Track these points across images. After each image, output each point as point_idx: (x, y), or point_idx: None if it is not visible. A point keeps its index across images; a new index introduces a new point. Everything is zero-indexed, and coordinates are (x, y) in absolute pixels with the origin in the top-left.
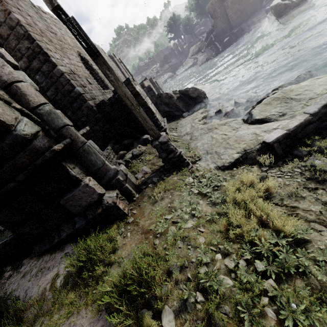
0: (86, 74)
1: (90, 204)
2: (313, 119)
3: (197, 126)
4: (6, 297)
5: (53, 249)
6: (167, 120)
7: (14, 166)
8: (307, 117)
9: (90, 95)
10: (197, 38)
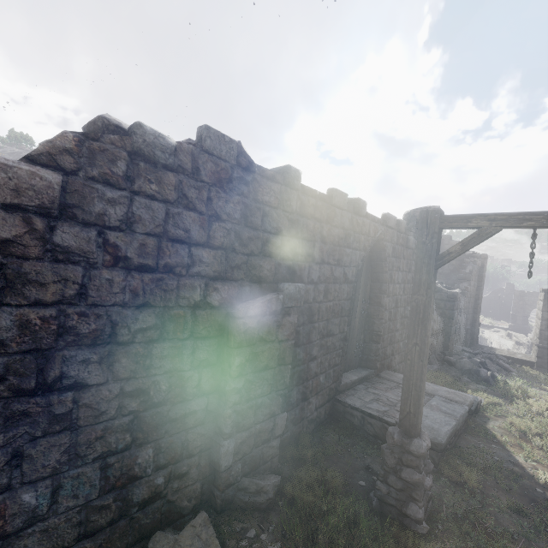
0: None
1: None
2: None
3: None
4: None
5: None
6: None
7: None
8: None
9: None
10: None
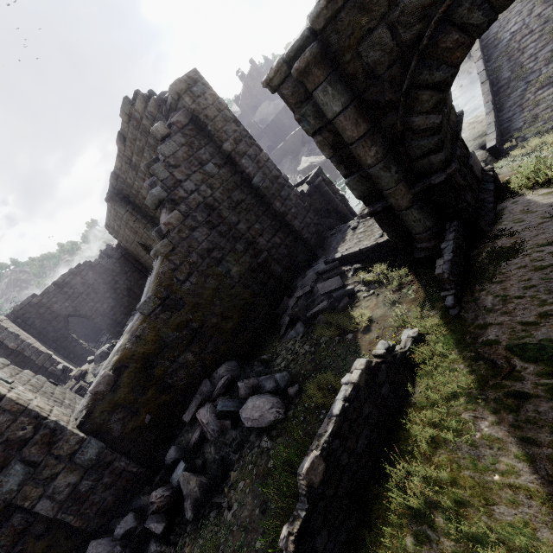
0: None
1: (481, 171)
2: (497, 133)
3: None
4: (547, 219)
5: (496, 215)
6: None
7: (452, 120)
8: (495, 132)
9: None
10: None
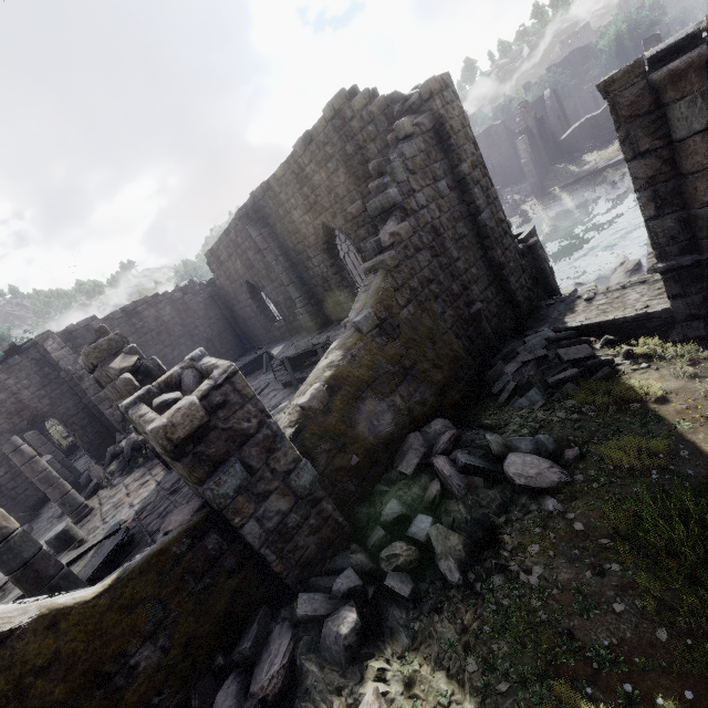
0: None
1: None
2: None
3: None
4: None
5: None
6: None
7: None
8: None
9: None
10: None
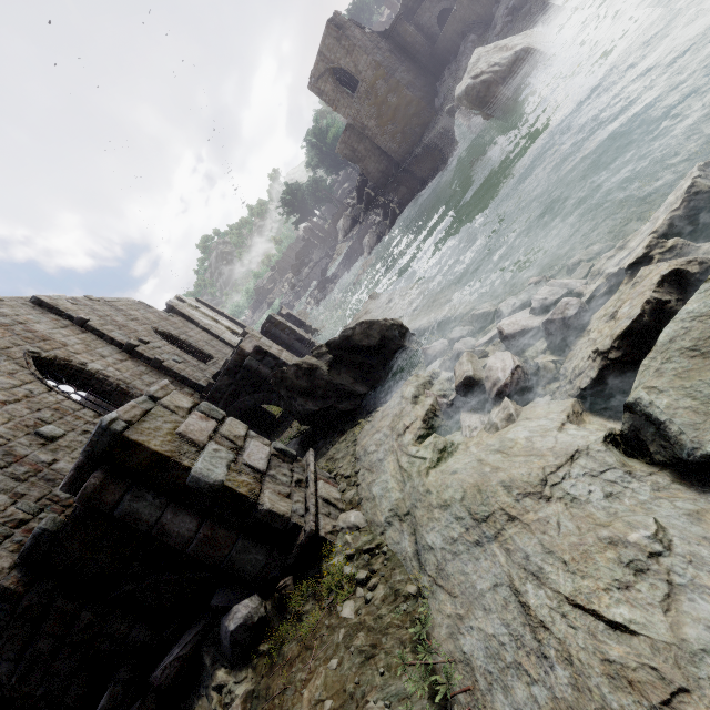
0: (41, 414)
1: None
2: None
3: (421, 484)
4: None
5: None
6: (326, 431)
7: None
8: None
9: (7, 517)
10: (343, 203)
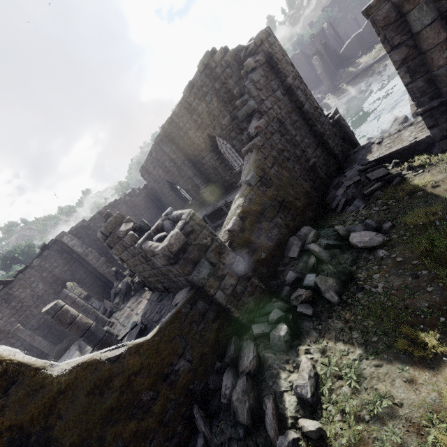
0: None
1: None
2: None
3: None
4: None
5: None
6: None
7: None
8: None
9: None
10: None
